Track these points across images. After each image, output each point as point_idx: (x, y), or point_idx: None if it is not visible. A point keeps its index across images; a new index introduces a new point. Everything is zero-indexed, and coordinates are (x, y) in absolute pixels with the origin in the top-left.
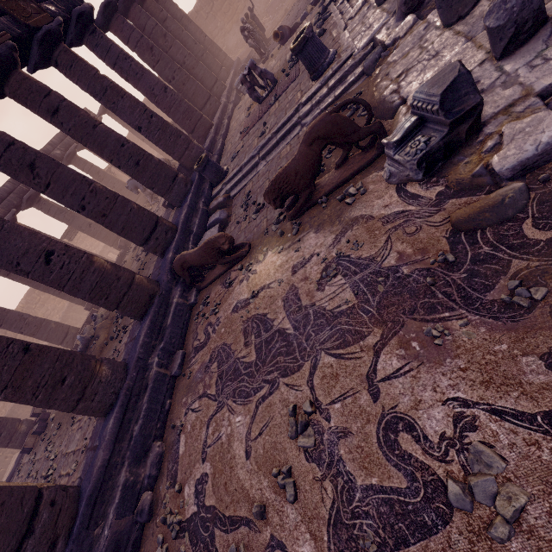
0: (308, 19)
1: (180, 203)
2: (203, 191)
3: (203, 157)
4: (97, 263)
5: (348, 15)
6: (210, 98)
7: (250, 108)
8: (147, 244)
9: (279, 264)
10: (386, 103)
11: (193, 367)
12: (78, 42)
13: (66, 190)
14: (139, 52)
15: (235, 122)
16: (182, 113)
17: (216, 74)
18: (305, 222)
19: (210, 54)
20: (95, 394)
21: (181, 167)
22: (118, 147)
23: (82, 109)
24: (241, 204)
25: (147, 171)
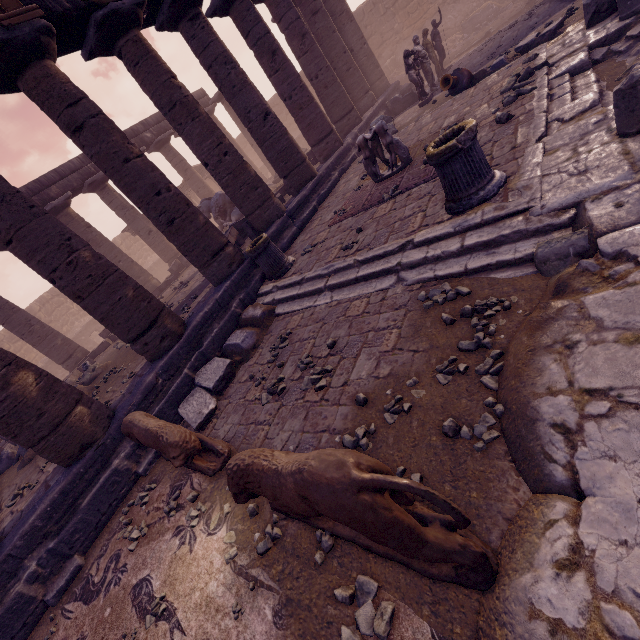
0: (500, 74)
1: (216, 285)
2: (250, 281)
3: (261, 242)
4: (17, 386)
5: (558, 112)
6: (329, 135)
7: (366, 176)
8: (134, 344)
9: (209, 592)
10: (535, 436)
11: (60, 624)
12: (172, 27)
13: (33, 254)
14: (257, 52)
15: (344, 184)
16: (278, 151)
17: (357, 98)
18: (284, 545)
19: (358, 70)
20: None
21: (247, 225)
22: (151, 194)
23: (117, 133)
24: (271, 345)
25: (182, 235)
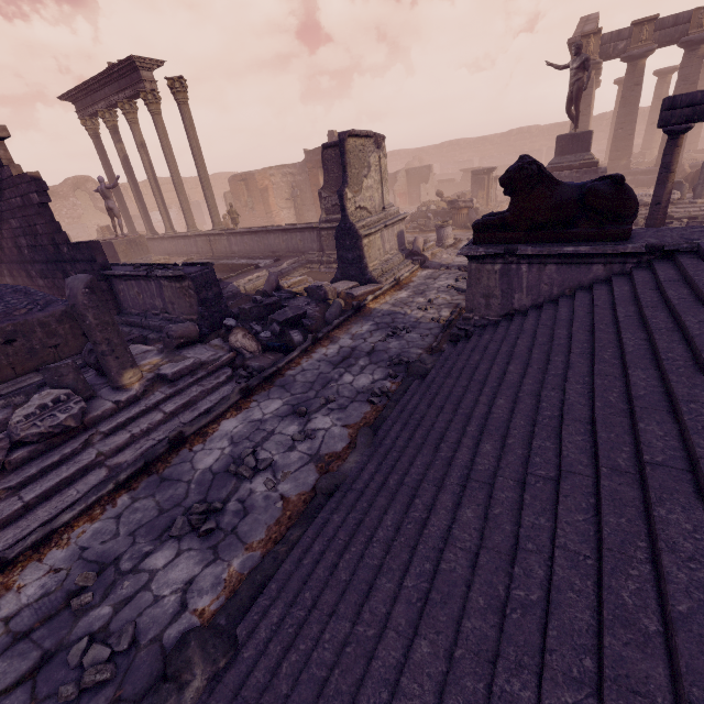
0: None
1: None
2: None
3: None
4: None
5: None
6: None
7: None
8: None
9: None
10: None
11: None
12: None
13: None
14: None
15: None
16: None
17: None
18: None
19: None
20: (613, 164)
21: None
22: None
23: None
24: None
25: None
